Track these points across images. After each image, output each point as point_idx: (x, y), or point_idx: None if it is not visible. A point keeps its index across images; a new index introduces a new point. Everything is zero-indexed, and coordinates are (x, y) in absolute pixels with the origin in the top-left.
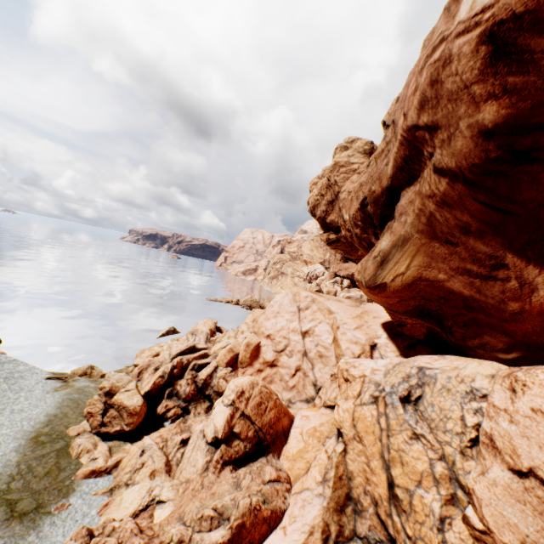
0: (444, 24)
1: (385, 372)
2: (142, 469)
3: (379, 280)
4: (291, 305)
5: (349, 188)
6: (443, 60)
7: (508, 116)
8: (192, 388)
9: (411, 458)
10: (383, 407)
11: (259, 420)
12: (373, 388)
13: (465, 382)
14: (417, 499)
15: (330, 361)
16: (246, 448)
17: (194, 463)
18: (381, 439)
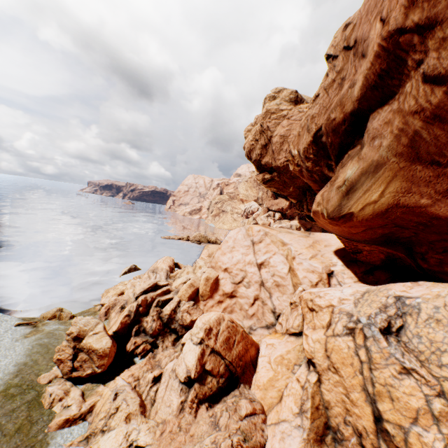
0: None
1: (354, 302)
2: (116, 414)
3: (345, 210)
4: (245, 240)
5: (281, 132)
6: None
7: None
8: (158, 323)
9: (403, 394)
10: (362, 340)
11: (229, 354)
12: (346, 319)
13: None
14: (414, 437)
15: (287, 290)
16: (218, 383)
17: (168, 403)
18: (362, 371)
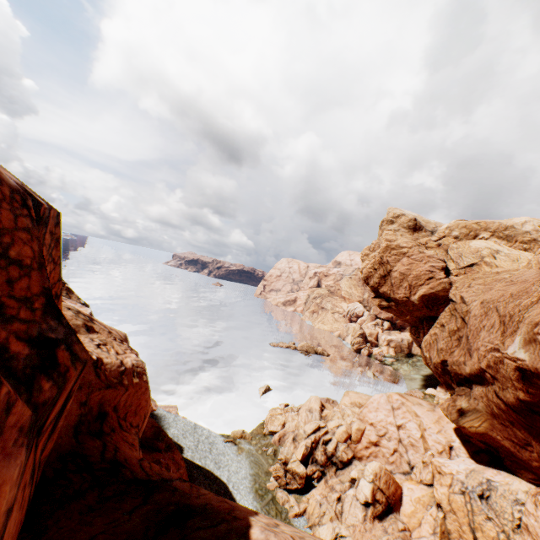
0: (499, 340)
1: (465, 475)
2: (324, 516)
3: (460, 422)
4: (387, 404)
5: (400, 269)
6: (499, 360)
7: (529, 400)
8: (325, 457)
9: (486, 529)
10: (468, 498)
11: (387, 491)
12: (460, 485)
13: (512, 494)
14: None
15: (419, 450)
16: (382, 508)
17: (354, 515)
18: (468, 515)
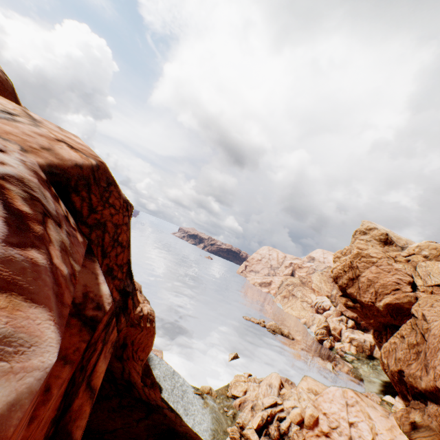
0: None
1: None
2: None
3: (412, 436)
4: (341, 398)
5: (368, 276)
6: None
7: None
8: (277, 433)
9: None
10: None
11: None
12: None
13: None
14: None
15: None
16: None
17: None
18: None
